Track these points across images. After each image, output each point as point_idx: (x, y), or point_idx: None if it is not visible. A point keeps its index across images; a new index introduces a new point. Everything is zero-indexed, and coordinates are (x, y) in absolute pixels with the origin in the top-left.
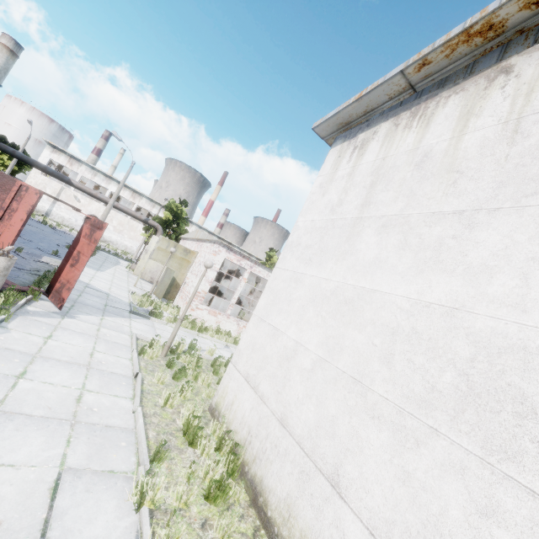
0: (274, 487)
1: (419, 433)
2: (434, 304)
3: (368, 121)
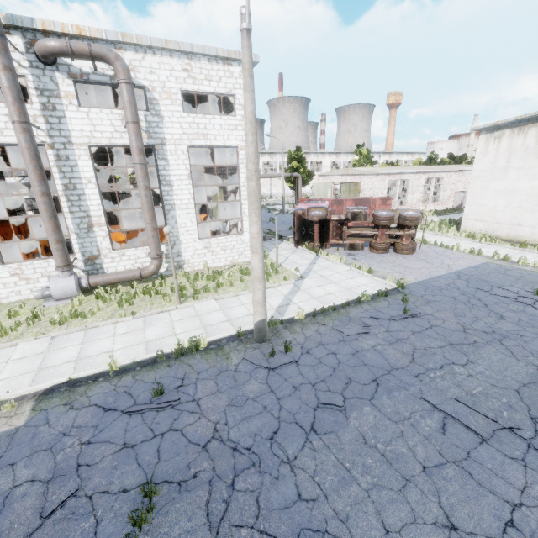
0: (502, 234)
1: (536, 210)
2: (536, 187)
3: (498, 127)
